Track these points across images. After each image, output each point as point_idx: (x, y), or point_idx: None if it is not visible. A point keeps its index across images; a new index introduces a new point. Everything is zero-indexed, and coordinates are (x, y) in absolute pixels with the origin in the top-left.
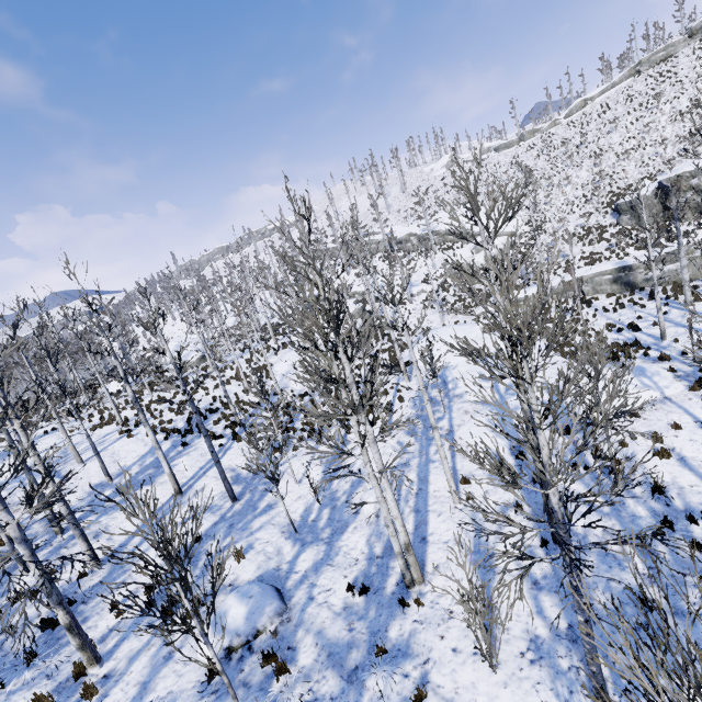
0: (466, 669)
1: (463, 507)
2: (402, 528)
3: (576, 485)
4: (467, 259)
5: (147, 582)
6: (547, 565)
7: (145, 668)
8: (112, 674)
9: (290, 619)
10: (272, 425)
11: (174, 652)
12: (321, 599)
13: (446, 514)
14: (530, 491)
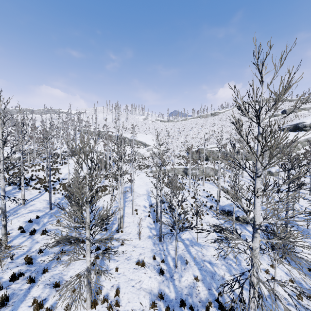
0: (133, 240)
1: (135, 215)
2: (122, 210)
3: (163, 213)
4: (144, 152)
5: (17, 227)
6: (154, 225)
7: (28, 244)
8: (13, 246)
9: (82, 235)
10: (63, 189)
11: (39, 241)
12: (92, 232)
13: (130, 217)
14: (152, 213)
